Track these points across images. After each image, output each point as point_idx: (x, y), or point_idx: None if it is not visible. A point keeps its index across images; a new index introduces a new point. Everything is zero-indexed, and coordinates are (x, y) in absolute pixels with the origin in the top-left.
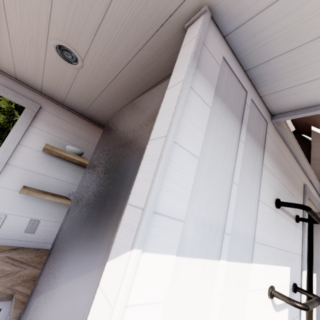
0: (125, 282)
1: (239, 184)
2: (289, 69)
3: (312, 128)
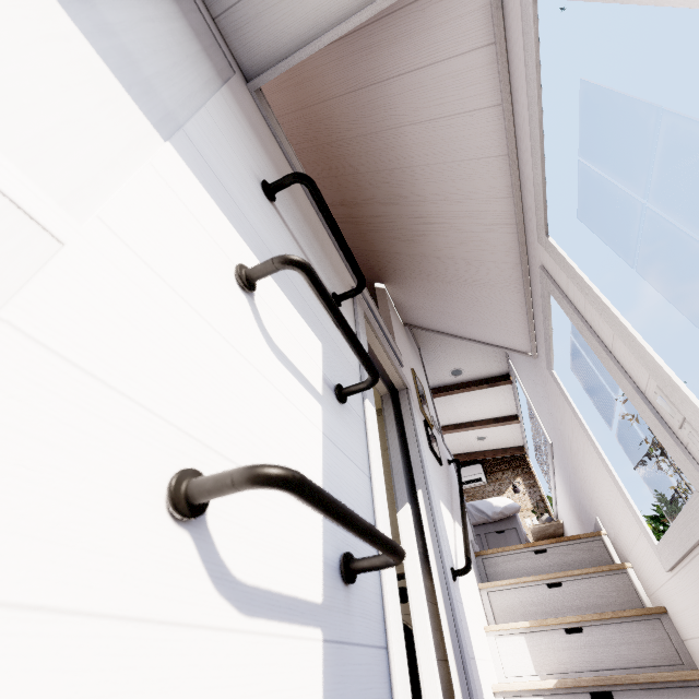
0: None
1: None
2: None
3: (376, 284)
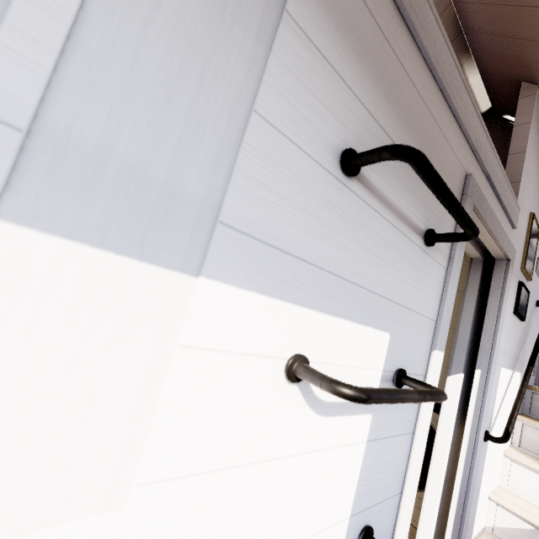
0: None
1: None
2: None
3: (523, 85)
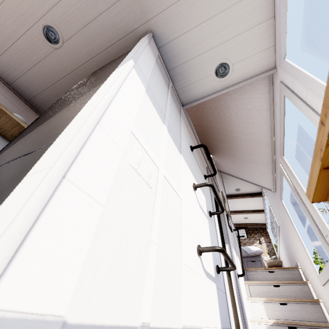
0: (129, 64)
1: (170, 110)
2: (186, 73)
3: None
